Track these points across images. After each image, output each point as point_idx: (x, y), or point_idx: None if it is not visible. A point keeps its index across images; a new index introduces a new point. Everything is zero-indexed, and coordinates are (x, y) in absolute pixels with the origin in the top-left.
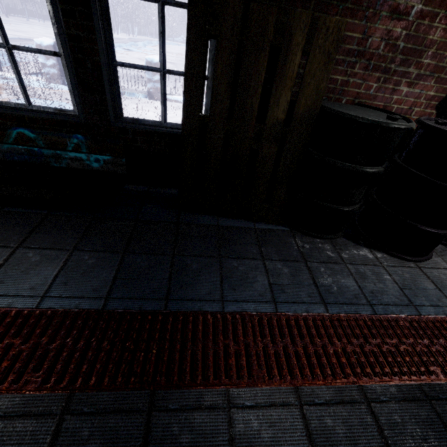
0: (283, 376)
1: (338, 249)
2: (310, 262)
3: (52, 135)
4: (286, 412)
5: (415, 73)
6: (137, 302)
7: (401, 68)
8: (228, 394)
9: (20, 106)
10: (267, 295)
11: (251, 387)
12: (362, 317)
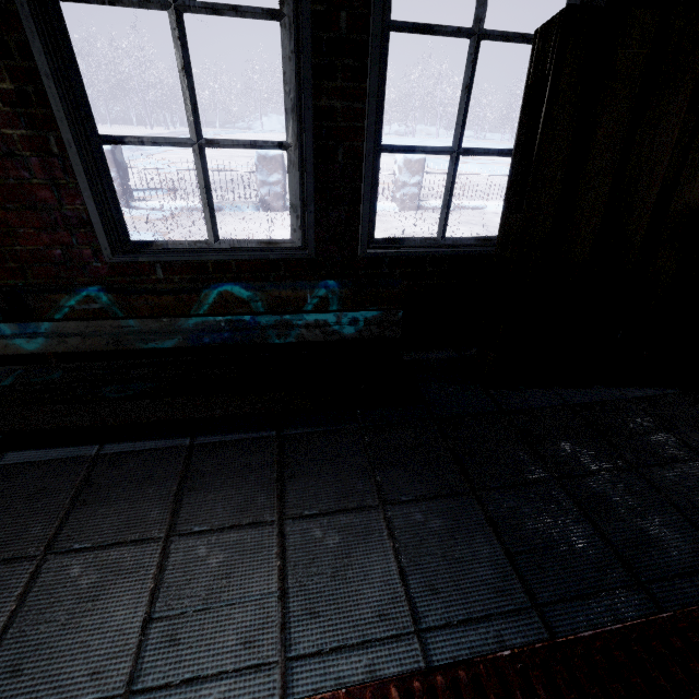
0: None
1: None
2: None
3: (281, 289)
4: None
5: None
6: (599, 604)
7: None
8: None
9: (199, 245)
10: None
11: None
12: None
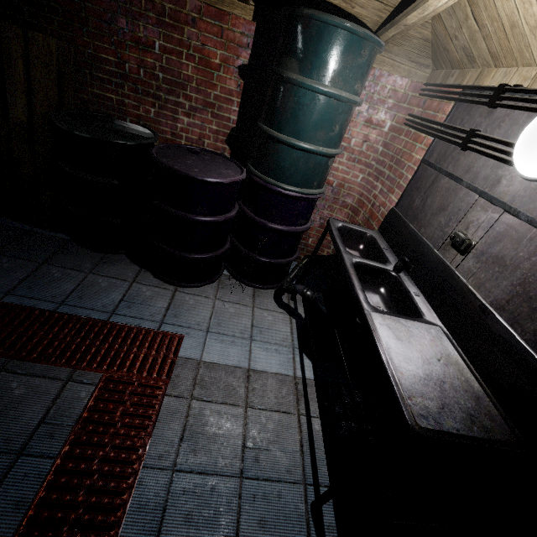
0: None
1: (101, 262)
2: (48, 264)
3: None
4: None
5: (188, 105)
6: None
7: (172, 98)
8: None
9: None
10: None
11: None
12: (33, 310)
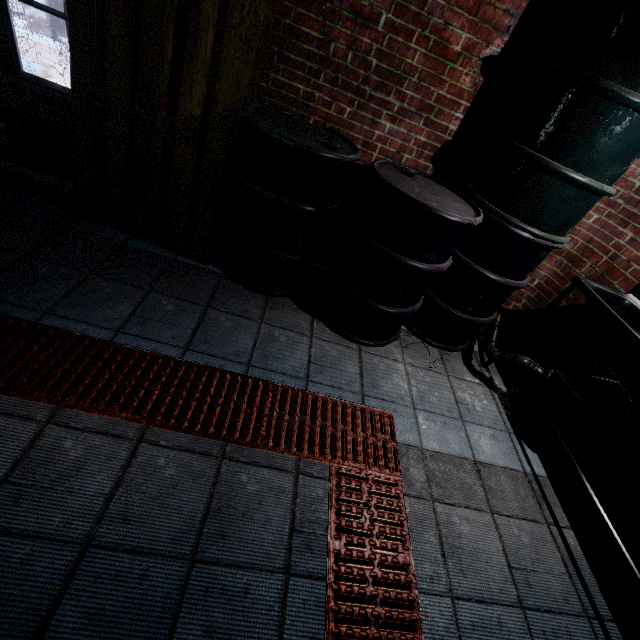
0: (52, 395)
1: (268, 307)
2: (213, 309)
3: None
4: (21, 424)
5: (397, 106)
6: None
7: (379, 95)
8: None
9: None
10: (115, 322)
11: None
12: (223, 373)
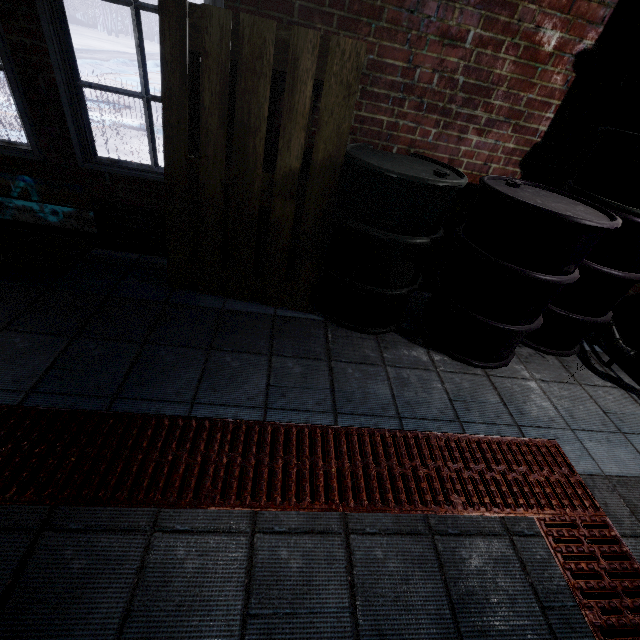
0: (242, 498)
1: (382, 347)
2: (336, 361)
3: None
4: (230, 540)
5: (484, 118)
6: (71, 399)
7: (466, 110)
8: (157, 516)
9: None
10: (258, 399)
11: (192, 509)
12: (381, 432)
